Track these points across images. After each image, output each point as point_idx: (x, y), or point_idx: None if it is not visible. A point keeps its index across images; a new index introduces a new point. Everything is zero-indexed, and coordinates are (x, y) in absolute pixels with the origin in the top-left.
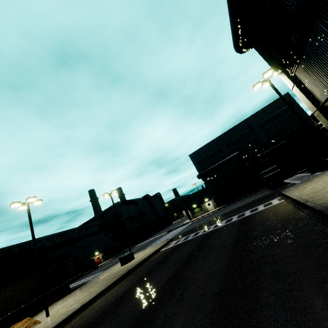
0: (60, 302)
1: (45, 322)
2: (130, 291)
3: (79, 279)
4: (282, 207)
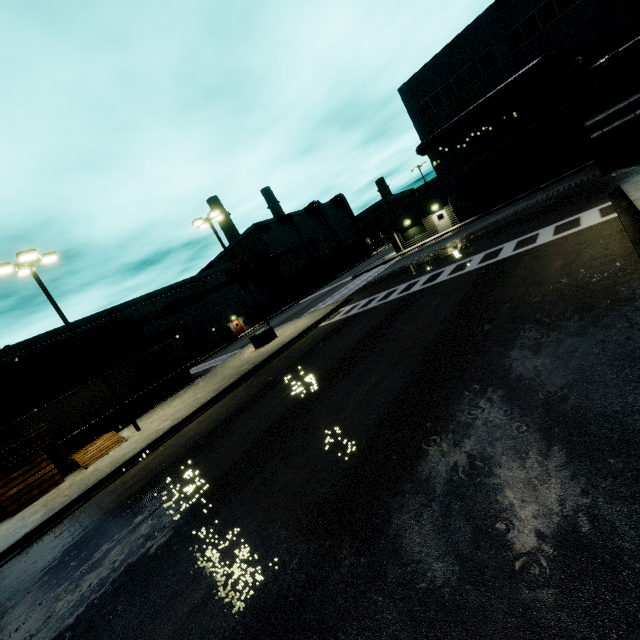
0: (165, 404)
1: (130, 443)
2: (231, 420)
3: (211, 357)
4: (596, 243)
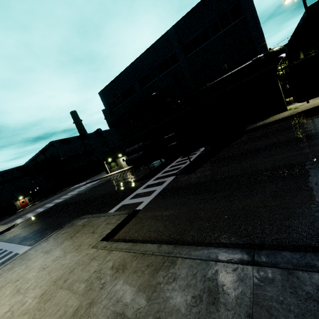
0: None
1: None
2: None
3: None
4: None
